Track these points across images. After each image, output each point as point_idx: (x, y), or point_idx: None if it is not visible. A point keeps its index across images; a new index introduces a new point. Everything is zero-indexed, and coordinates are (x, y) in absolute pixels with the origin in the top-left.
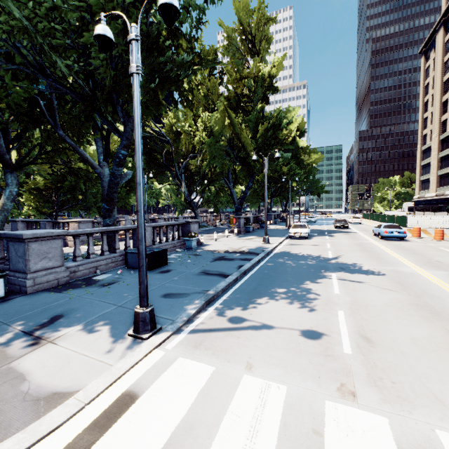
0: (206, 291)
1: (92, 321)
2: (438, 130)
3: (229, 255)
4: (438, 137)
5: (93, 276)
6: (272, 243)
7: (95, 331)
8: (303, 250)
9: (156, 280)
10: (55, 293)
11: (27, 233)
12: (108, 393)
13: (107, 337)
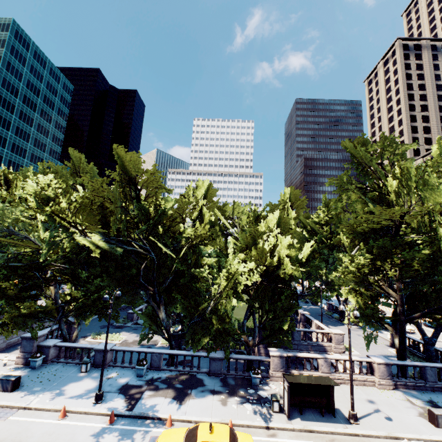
0: None
1: None
2: None
3: None
4: None
5: None
6: None
7: None
8: None
9: None
10: None
11: None
12: None
13: None
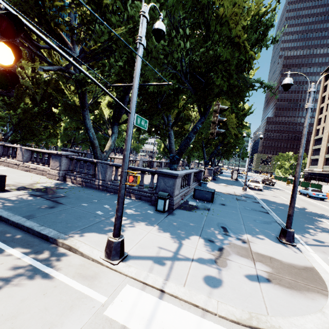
0: (275, 221)
1: (248, 232)
2: (328, 128)
3: (239, 197)
4: (328, 132)
5: (186, 202)
6: (248, 192)
7: (261, 238)
8: (274, 200)
9: (231, 210)
10: (189, 211)
11: (178, 173)
12: (327, 270)
13: (273, 242)
